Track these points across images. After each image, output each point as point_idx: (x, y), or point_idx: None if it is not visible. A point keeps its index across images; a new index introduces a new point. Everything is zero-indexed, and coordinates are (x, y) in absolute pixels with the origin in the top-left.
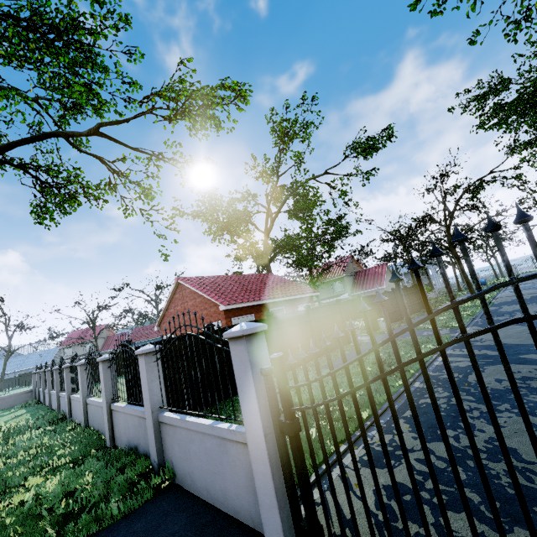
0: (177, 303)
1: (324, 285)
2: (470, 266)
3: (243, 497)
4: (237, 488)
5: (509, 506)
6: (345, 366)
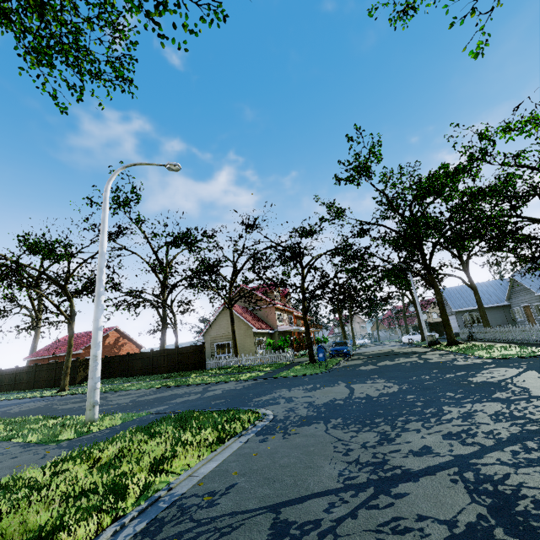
0: None
1: None
2: None
3: None
4: None
5: None
6: None
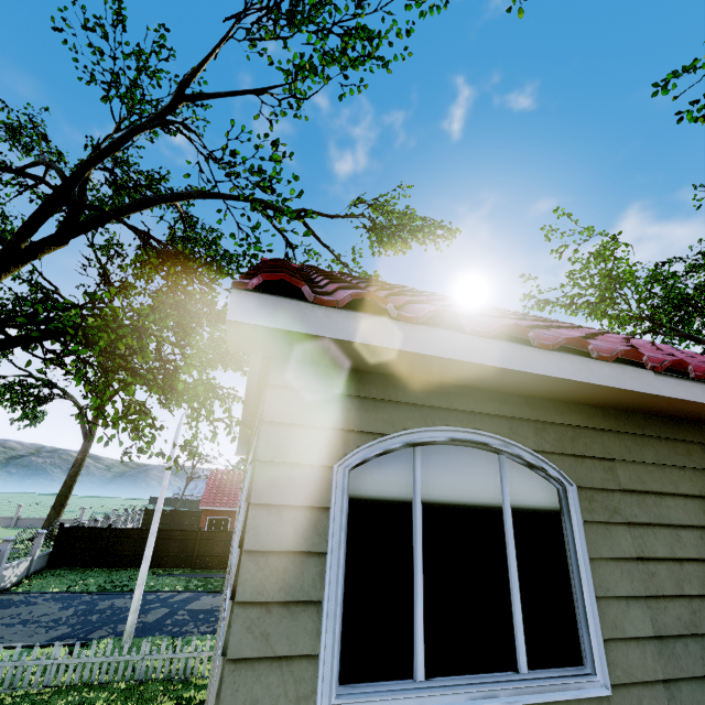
0: None
1: None
2: None
3: None
4: None
5: (2, 606)
6: None
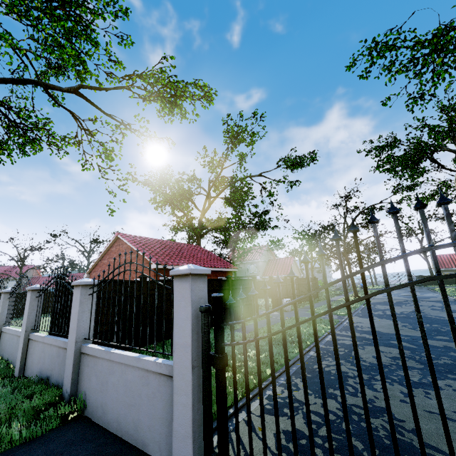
0: (112, 255)
1: (241, 265)
2: (399, 233)
3: (156, 429)
4: (151, 420)
5: (386, 453)
6: (281, 307)
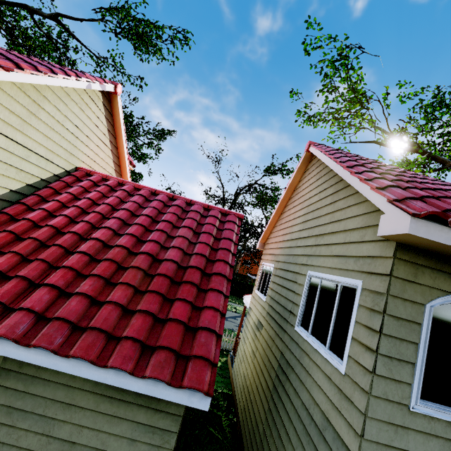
0: None
1: None
2: None
3: None
4: None
5: None
6: None
